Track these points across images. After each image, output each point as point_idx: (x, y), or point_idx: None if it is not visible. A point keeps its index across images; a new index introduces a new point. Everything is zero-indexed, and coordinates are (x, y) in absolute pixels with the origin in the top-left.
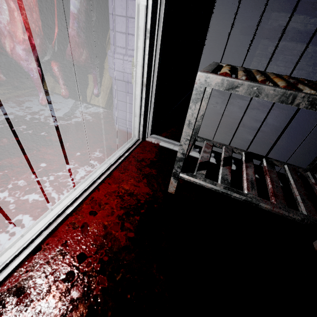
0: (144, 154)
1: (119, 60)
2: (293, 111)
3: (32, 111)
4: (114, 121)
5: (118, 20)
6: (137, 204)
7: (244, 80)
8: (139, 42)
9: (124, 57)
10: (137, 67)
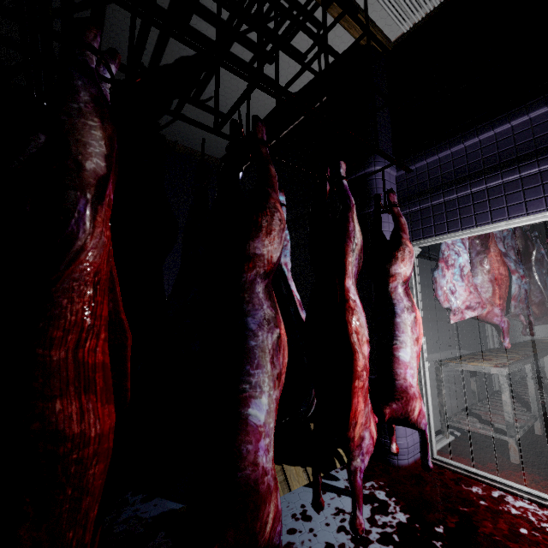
0: (460, 462)
1: None
2: None
3: (351, 542)
4: (399, 459)
5: None
6: (546, 481)
7: (507, 366)
8: (426, 364)
9: None
10: (427, 382)
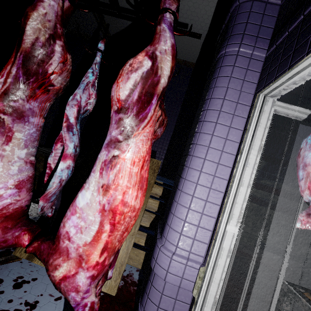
0: None
1: (180, 264)
2: (257, 255)
3: None
4: None
5: (187, 226)
6: None
7: None
8: (221, 260)
9: (187, 262)
10: (212, 284)
